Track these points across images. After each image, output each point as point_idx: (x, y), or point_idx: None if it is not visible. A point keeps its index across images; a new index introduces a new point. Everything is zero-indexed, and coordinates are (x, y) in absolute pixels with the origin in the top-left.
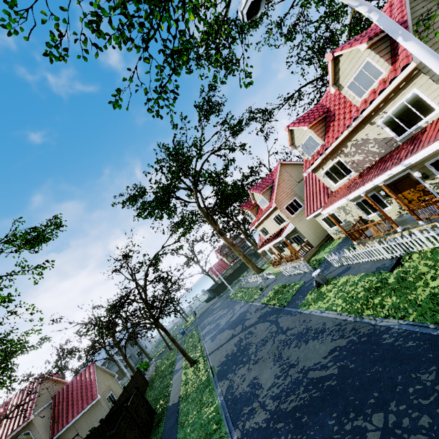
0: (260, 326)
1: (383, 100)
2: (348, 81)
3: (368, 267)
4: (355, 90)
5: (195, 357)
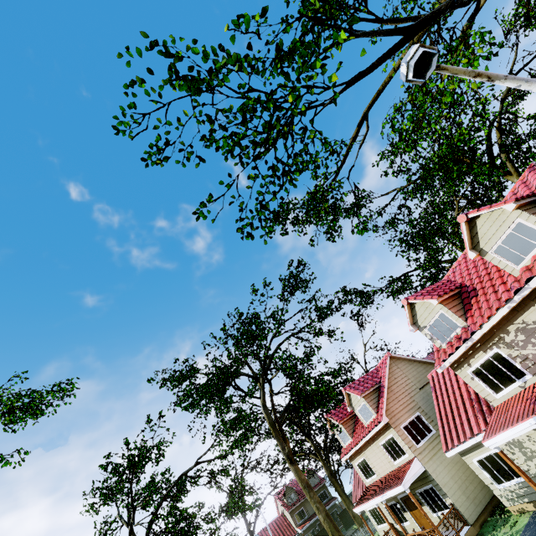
0: None
1: None
2: (493, 245)
3: None
4: (507, 256)
5: None
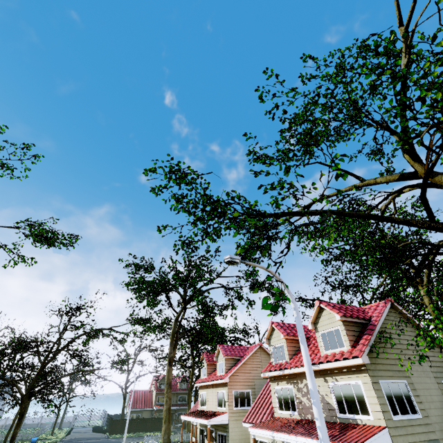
0: None
1: (339, 368)
2: (322, 330)
3: None
4: (324, 341)
5: None
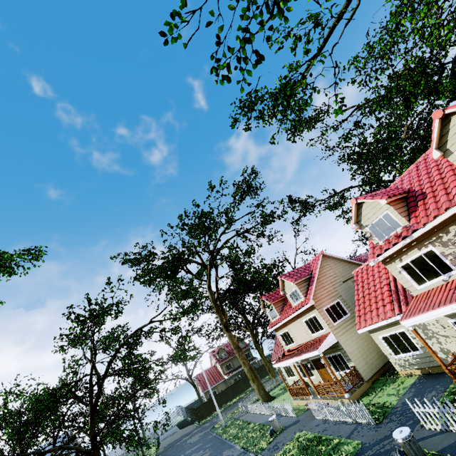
0: None
1: None
2: None
3: None
4: None
5: None
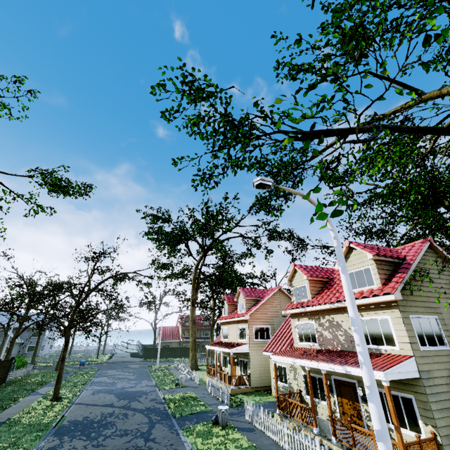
0: (139, 416)
1: (365, 305)
2: (350, 269)
3: (265, 442)
4: (352, 281)
5: (63, 395)
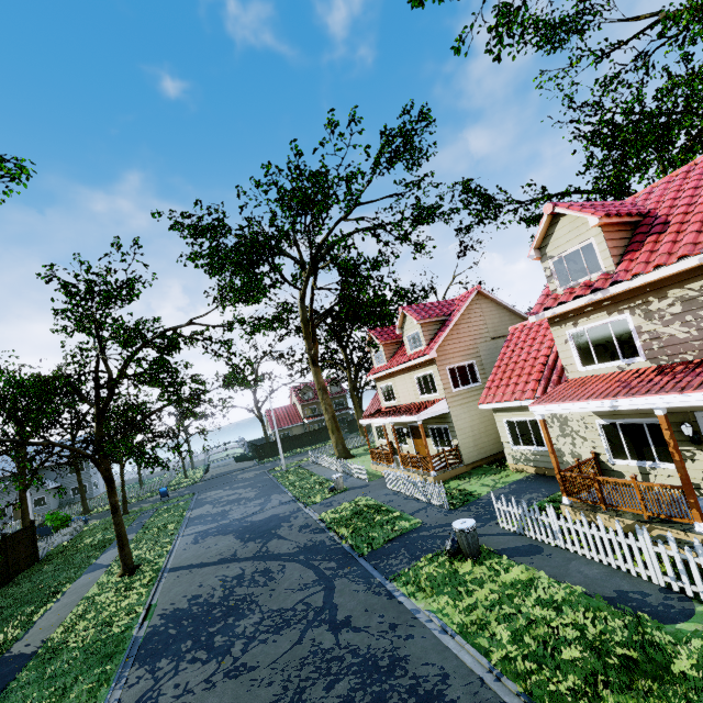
0: (293, 569)
1: None
2: None
3: (591, 574)
4: None
5: (144, 558)
